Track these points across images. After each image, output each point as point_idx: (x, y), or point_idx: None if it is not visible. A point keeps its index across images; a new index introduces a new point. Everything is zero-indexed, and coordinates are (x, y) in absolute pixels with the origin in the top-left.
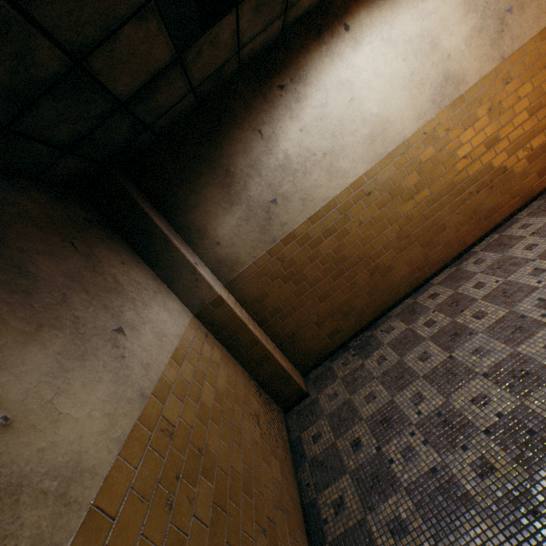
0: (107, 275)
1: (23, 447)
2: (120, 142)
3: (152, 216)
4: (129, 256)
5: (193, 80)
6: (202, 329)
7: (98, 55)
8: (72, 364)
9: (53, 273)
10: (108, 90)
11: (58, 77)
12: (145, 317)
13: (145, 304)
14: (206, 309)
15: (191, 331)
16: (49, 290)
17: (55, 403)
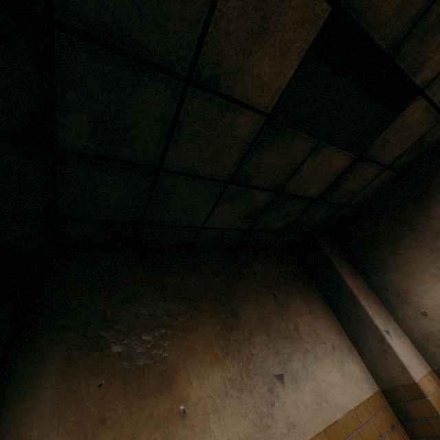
0: (289, 323)
1: (182, 437)
2: (321, 219)
3: (342, 274)
4: (318, 306)
5: (383, 161)
6: (387, 414)
7: (290, 184)
8: (232, 391)
9: (251, 316)
10: (302, 196)
11: (268, 202)
12: (310, 372)
13: (316, 357)
14: (395, 390)
15: (366, 409)
16: (243, 328)
17: (210, 417)
